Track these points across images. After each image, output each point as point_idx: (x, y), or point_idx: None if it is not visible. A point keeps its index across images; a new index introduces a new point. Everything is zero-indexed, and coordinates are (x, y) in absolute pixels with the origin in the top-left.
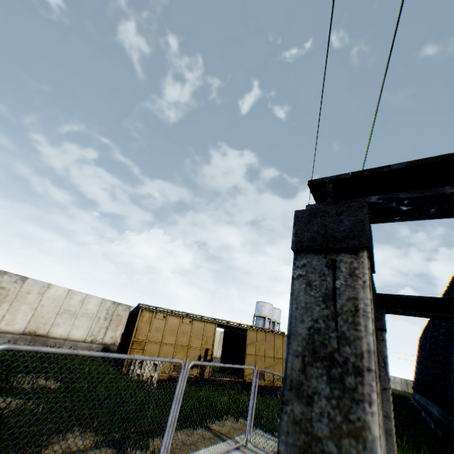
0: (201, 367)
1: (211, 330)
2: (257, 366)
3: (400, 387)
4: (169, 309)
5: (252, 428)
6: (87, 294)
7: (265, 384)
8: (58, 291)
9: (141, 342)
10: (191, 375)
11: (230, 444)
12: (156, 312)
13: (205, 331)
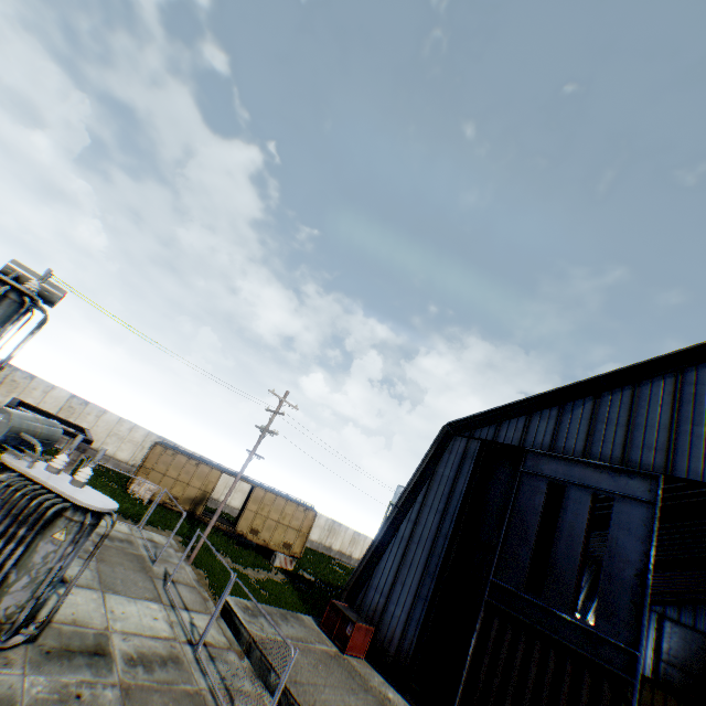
0: (195, 504)
1: (216, 477)
2: (255, 523)
3: None
4: (189, 451)
5: (177, 542)
6: (136, 424)
7: (258, 542)
8: (112, 417)
9: (148, 469)
10: (184, 508)
11: (130, 527)
12: (168, 448)
13: (209, 476)
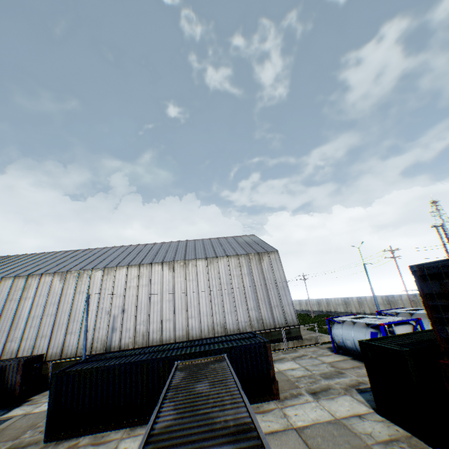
0: None
1: None
2: None
3: (317, 308)
4: None
5: None
6: None
7: None
8: None
9: None
10: None
11: None
12: None
13: None
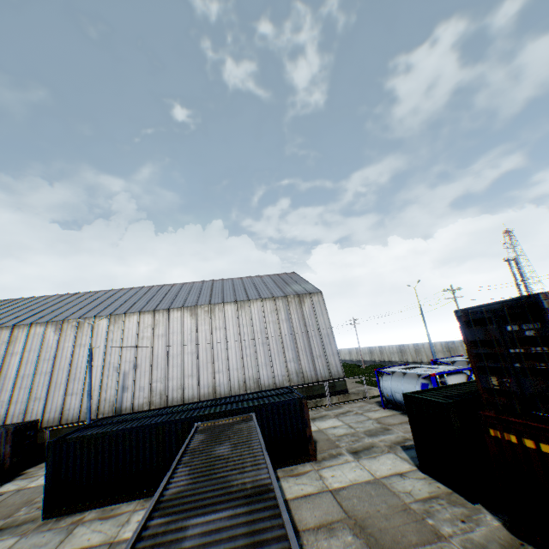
0: None
1: None
2: None
3: (369, 358)
4: None
5: None
6: None
7: None
8: None
9: None
10: None
11: None
12: None
13: None
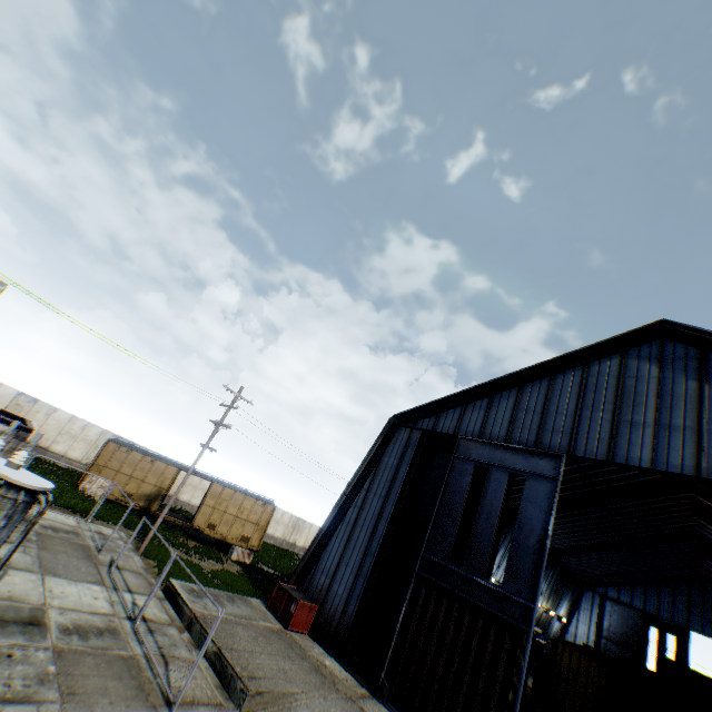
0: (150, 501)
1: (172, 473)
2: (212, 518)
3: None
4: (145, 448)
5: (129, 535)
6: (90, 423)
7: (215, 536)
8: (64, 415)
9: (101, 466)
10: (138, 505)
11: (79, 520)
12: (122, 446)
13: (165, 472)
